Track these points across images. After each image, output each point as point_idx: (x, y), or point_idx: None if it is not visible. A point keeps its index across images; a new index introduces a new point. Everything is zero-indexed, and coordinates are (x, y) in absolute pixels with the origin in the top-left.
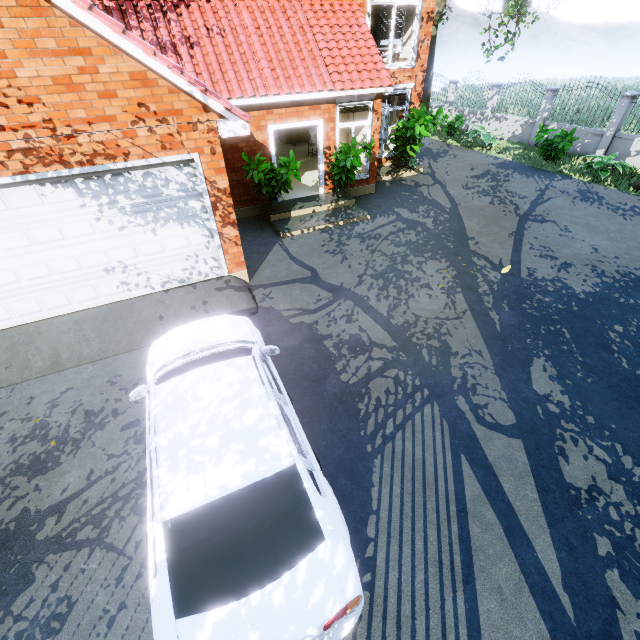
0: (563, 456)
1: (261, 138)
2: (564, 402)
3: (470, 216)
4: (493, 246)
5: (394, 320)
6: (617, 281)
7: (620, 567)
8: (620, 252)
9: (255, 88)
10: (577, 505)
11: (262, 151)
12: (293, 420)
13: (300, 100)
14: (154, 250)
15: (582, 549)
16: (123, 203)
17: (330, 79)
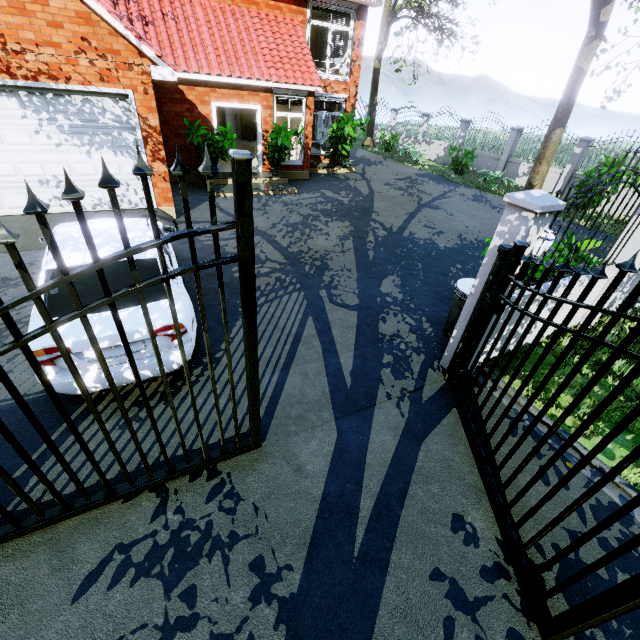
0: (383, 321)
1: (205, 112)
2: (398, 297)
3: (381, 200)
4: (390, 218)
5: (291, 249)
6: (472, 244)
7: (393, 367)
8: (484, 230)
9: (200, 67)
10: (380, 342)
11: (205, 123)
12: (171, 260)
13: (241, 85)
14: (88, 171)
15: (372, 359)
16: (62, 122)
17: (268, 72)
